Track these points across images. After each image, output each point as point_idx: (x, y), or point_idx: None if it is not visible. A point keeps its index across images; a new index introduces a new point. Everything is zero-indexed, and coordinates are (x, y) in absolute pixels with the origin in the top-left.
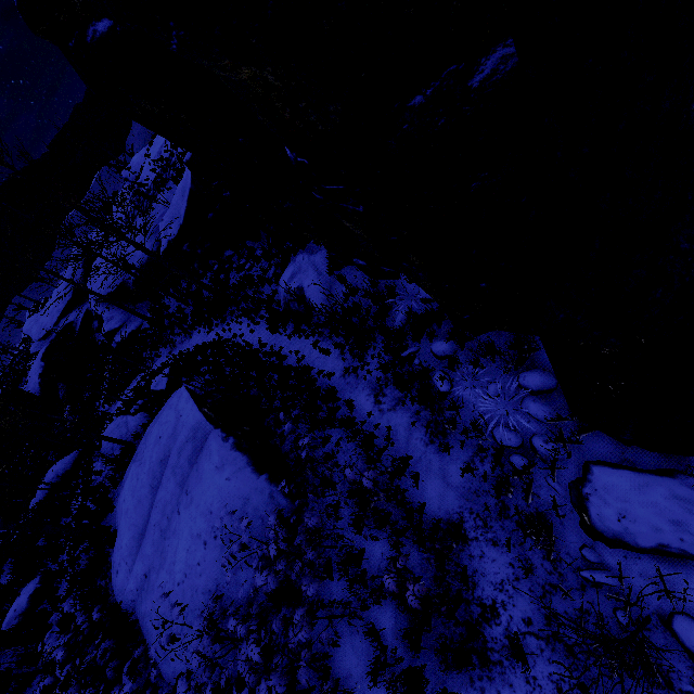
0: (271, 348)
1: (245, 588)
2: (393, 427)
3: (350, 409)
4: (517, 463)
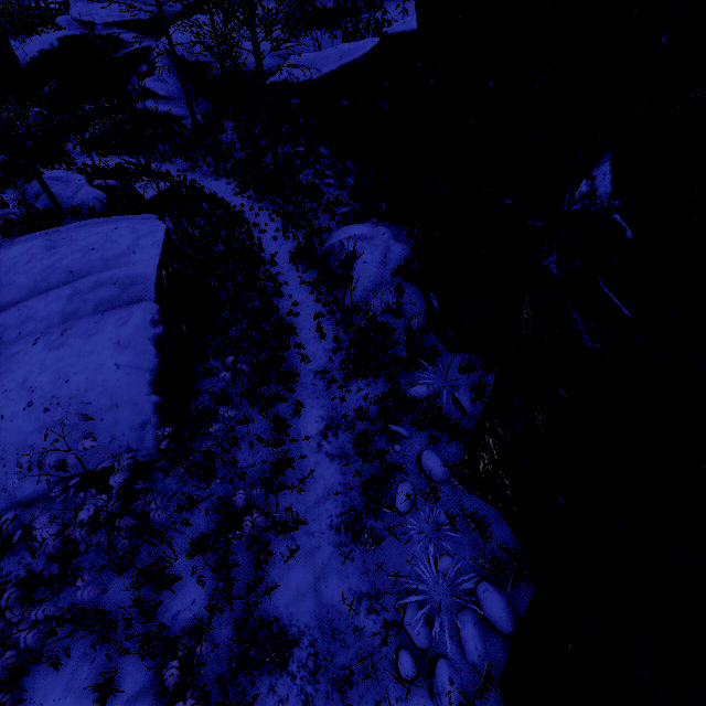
0: (277, 273)
1: (26, 489)
2: (316, 474)
3: (295, 414)
4: (405, 666)
